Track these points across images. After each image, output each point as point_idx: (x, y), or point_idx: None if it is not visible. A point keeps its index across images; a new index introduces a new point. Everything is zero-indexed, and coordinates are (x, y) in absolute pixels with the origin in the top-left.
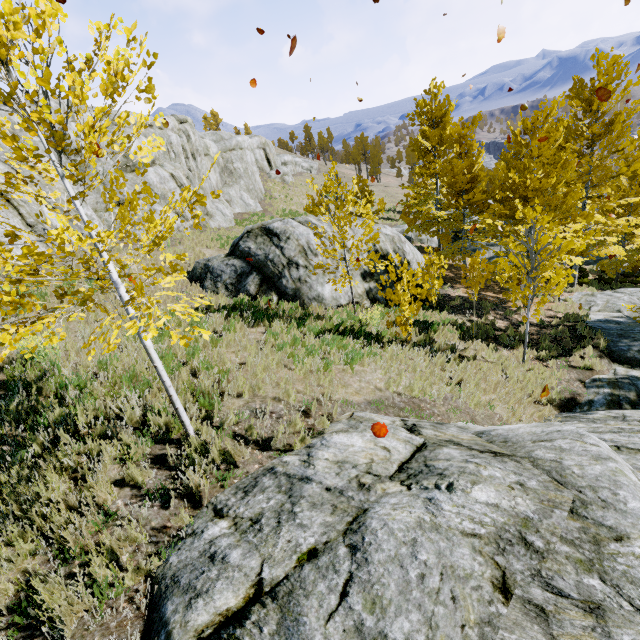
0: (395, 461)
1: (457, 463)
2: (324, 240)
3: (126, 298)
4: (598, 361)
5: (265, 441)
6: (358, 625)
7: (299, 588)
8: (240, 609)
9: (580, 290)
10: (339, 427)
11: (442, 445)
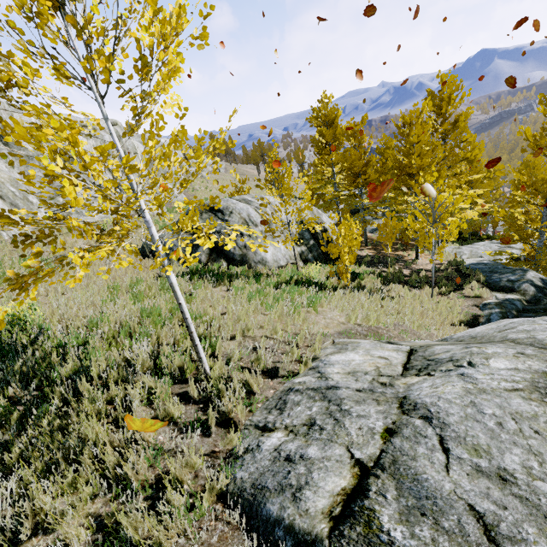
0: (397, 364)
1: (459, 351)
2: (261, 213)
3: (157, 237)
4: (484, 290)
5: (270, 371)
6: (476, 468)
7: (402, 456)
8: (356, 485)
9: (449, 246)
10: (330, 351)
11: (430, 346)
